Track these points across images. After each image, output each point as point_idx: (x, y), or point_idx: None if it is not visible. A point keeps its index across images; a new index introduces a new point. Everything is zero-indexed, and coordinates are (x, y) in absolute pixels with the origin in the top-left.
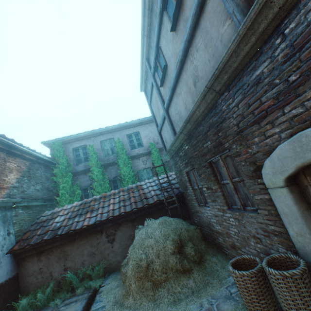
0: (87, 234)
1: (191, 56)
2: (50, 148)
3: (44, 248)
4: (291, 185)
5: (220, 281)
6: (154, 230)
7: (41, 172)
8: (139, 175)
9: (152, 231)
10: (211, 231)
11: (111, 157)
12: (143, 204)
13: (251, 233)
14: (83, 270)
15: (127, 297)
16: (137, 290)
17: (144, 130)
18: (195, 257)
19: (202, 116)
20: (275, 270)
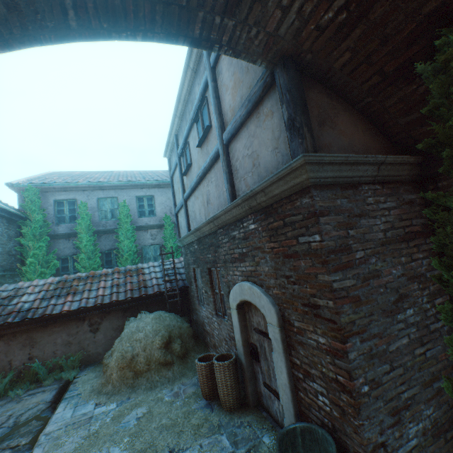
0: (65, 321)
1: (208, 180)
2: (18, 193)
3: (5, 332)
4: (240, 309)
5: (195, 373)
6: (147, 325)
7: (2, 229)
8: (144, 251)
9: (144, 325)
10: (203, 330)
11: (110, 222)
12: (140, 294)
13: (224, 336)
14: (54, 361)
15: (106, 385)
16: (118, 378)
17: (161, 195)
18: (180, 353)
19: (209, 232)
20: (217, 361)
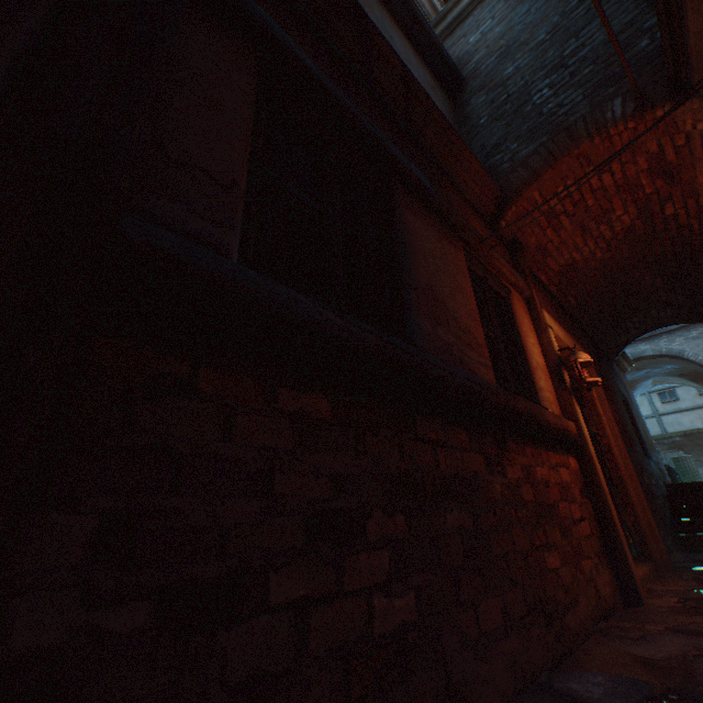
0: None
1: None
2: None
3: None
4: None
5: None
6: None
7: None
8: None
9: None
10: None
11: None
12: None
13: None
14: None
15: None
16: None
17: None
18: None
19: None
20: None
